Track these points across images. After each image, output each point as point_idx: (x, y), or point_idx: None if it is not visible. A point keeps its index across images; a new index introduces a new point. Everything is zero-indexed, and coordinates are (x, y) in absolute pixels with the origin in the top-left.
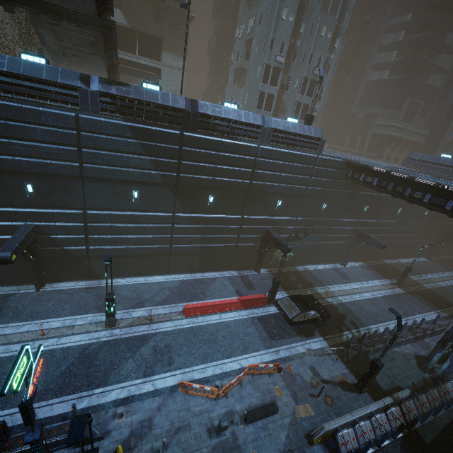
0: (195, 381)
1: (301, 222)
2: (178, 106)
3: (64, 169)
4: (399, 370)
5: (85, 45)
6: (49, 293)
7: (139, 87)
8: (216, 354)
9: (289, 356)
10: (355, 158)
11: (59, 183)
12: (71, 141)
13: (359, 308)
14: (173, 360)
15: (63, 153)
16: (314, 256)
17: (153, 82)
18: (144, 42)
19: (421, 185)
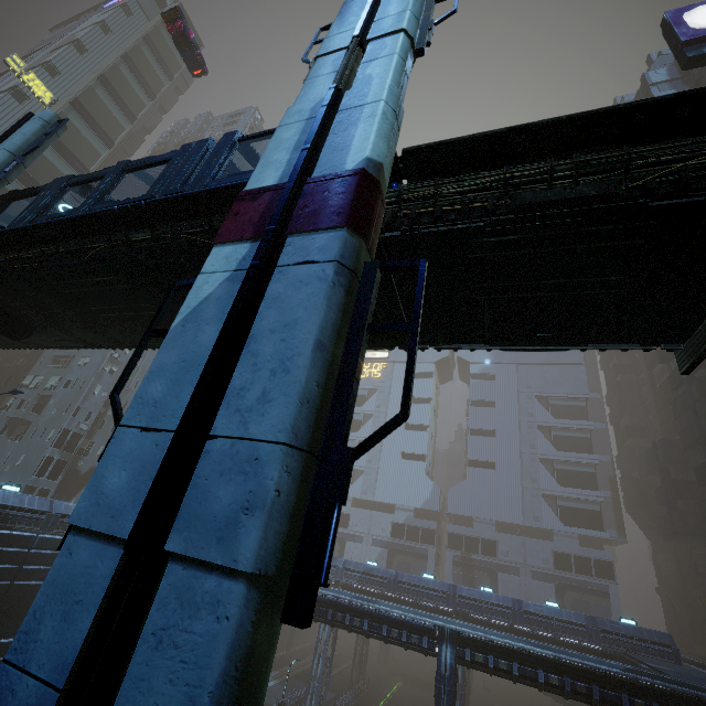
0: None
1: None
2: None
3: None
4: None
5: None
6: None
7: None
8: None
9: None
10: None
11: None
12: None
13: None
14: None
15: None
16: None
17: None
18: None
19: None
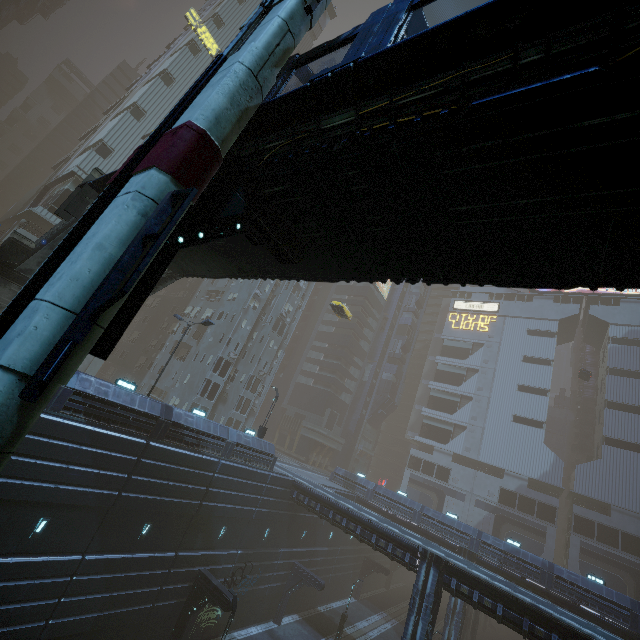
0: None
1: (241, 557)
2: (154, 413)
3: None
4: None
5: None
6: None
7: (119, 388)
8: None
9: None
10: (296, 473)
11: None
12: None
13: None
14: None
15: None
16: (246, 612)
17: None
18: None
19: (354, 516)
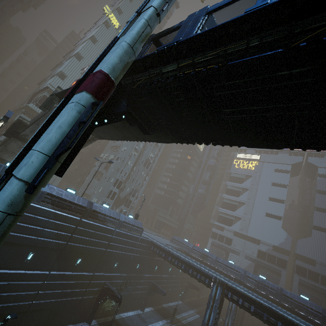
0: None
1: (125, 277)
2: (84, 205)
3: None
4: None
5: None
6: None
7: (68, 192)
8: None
9: None
10: (153, 238)
11: None
12: None
13: None
14: None
15: None
16: (127, 304)
17: None
18: None
19: (181, 260)
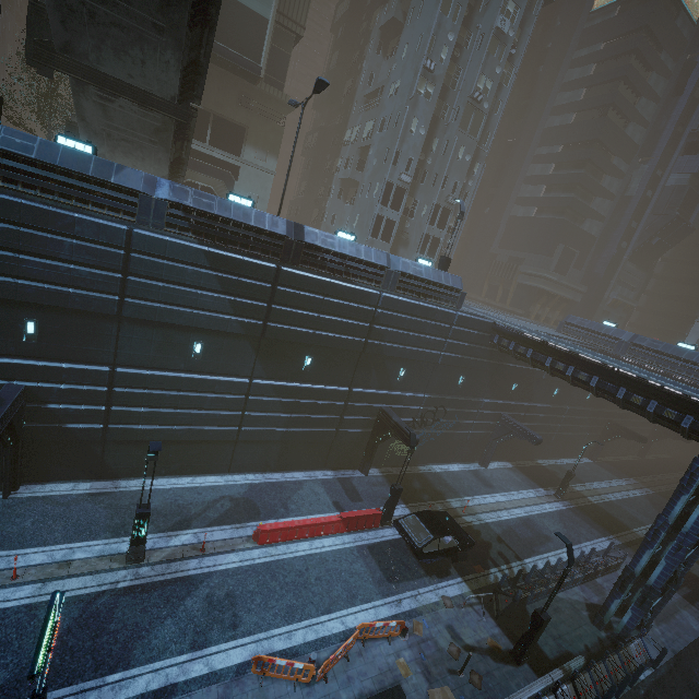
0: (275, 654)
1: (430, 401)
2: (278, 231)
3: (94, 303)
4: (567, 627)
5: (146, 130)
6: (27, 502)
7: (225, 200)
8: (308, 608)
9: (417, 608)
10: (501, 318)
11: (81, 323)
12: (115, 264)
13: (508, 531)
14: (239, 619)
15: (98, 281)
16: (445, 451)
17: (226, 183)
18: (220, 129)
19: (586, 364)
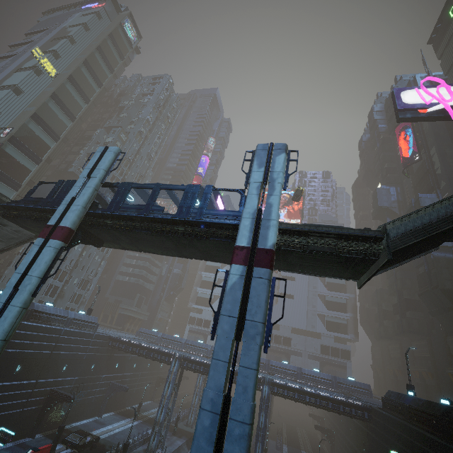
0: None
1: (77, 381)
2: None
3: None
4: None
5: None
6: None
7: None
8: None
9: None
10: (112, 333)
11: None
12: None
13: (113, 438)
14: None
15: None
16: (80, 412)
17: None
18: None
19: (142, 346)
